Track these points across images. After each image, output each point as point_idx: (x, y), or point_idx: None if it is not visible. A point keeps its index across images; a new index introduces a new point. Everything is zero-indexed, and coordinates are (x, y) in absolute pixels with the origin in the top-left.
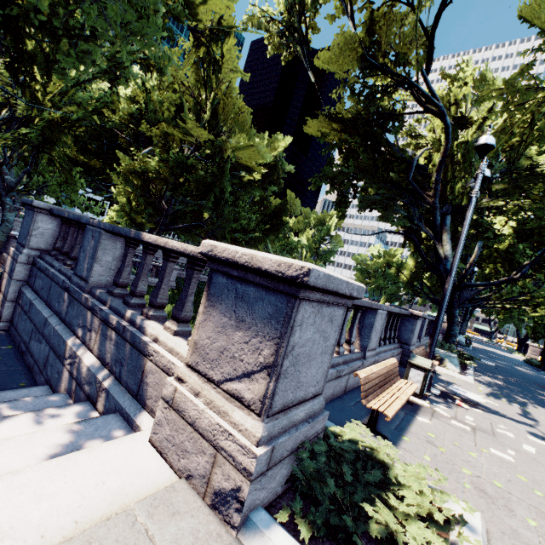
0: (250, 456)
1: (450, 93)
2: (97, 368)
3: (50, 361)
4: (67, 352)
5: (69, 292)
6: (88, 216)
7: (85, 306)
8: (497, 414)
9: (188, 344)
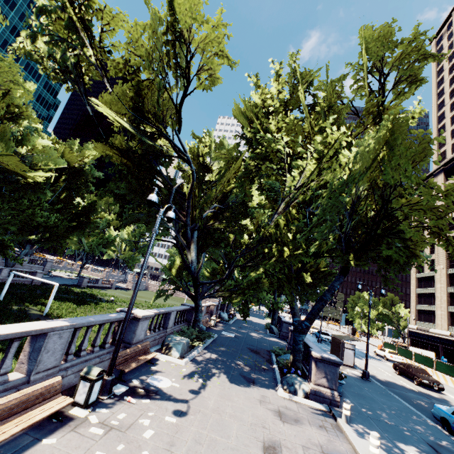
0: None
1: (199, 148)
2: None
3: None
4: None
5: None
6: None
7: None
8: (165, 398)
9: None
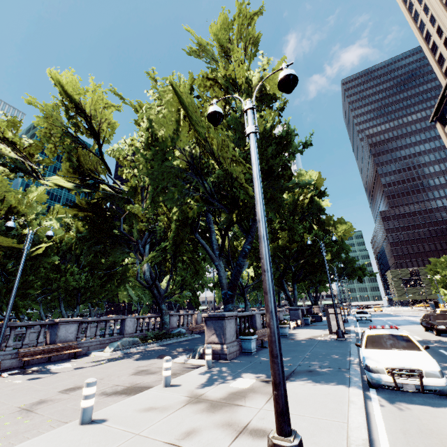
0: None
1: None
2: None
3: None
4: None
5: None
6: None
7: None
8: (41, 373)
9: None
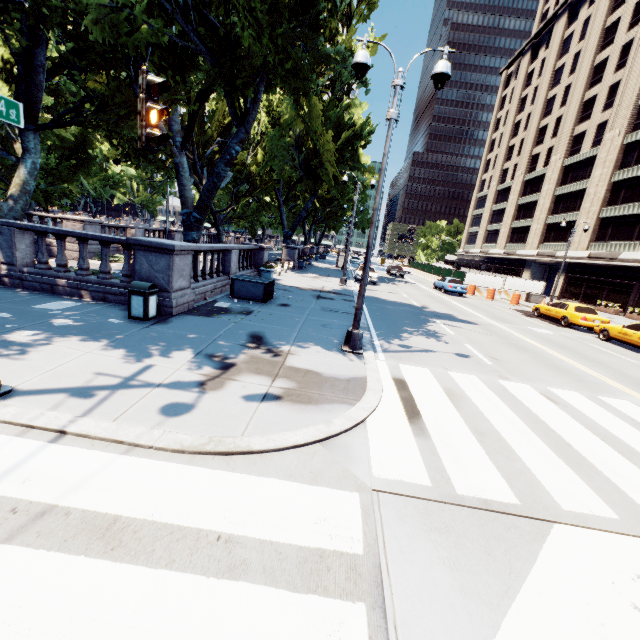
0: None
1: None
2: None
3: None
4: None
5: None
6: None
7: None
8: None
9: None
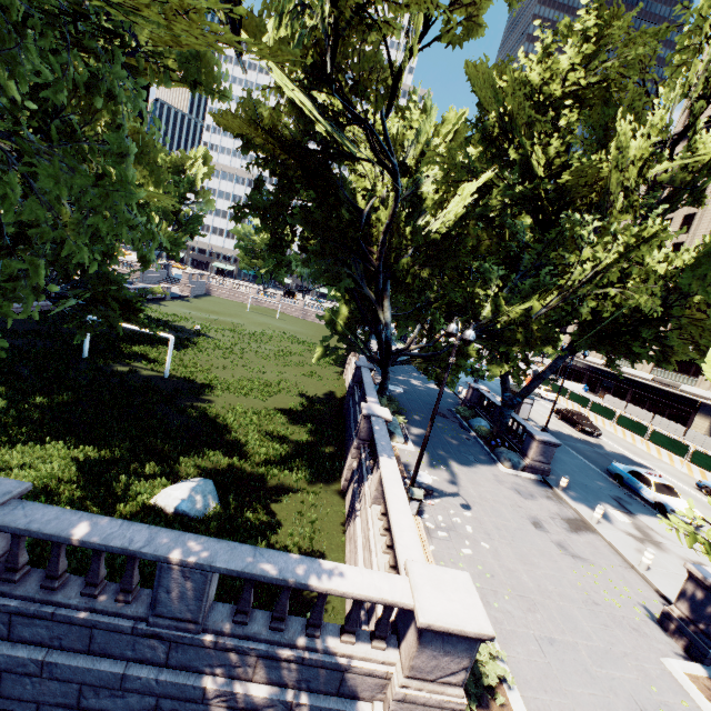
0: (463, 705)
1: (397, 131)
2: (274, 692)
3: (168, 708)
4: (210, 694)
5: (162, 639)
6: (30, 484)
7: (216, 649)
8: (444, 494)
9: (373, 648)
